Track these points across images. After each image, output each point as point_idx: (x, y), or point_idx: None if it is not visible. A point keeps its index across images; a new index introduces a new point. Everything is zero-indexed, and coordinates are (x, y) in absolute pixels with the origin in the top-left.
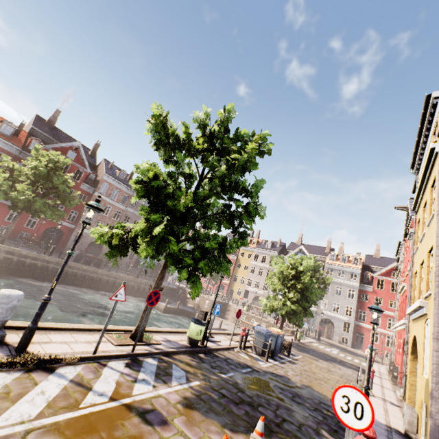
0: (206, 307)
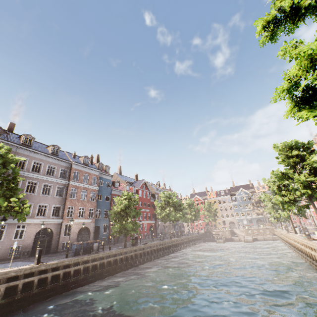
0: (228, 235)
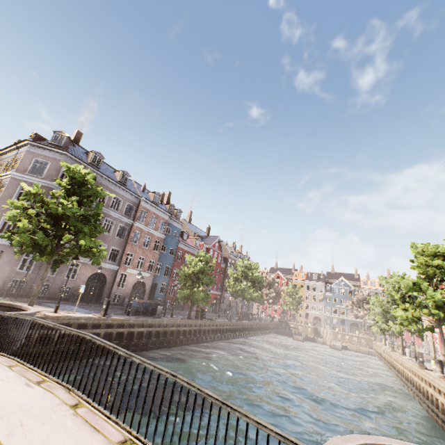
0: (309, 332)
